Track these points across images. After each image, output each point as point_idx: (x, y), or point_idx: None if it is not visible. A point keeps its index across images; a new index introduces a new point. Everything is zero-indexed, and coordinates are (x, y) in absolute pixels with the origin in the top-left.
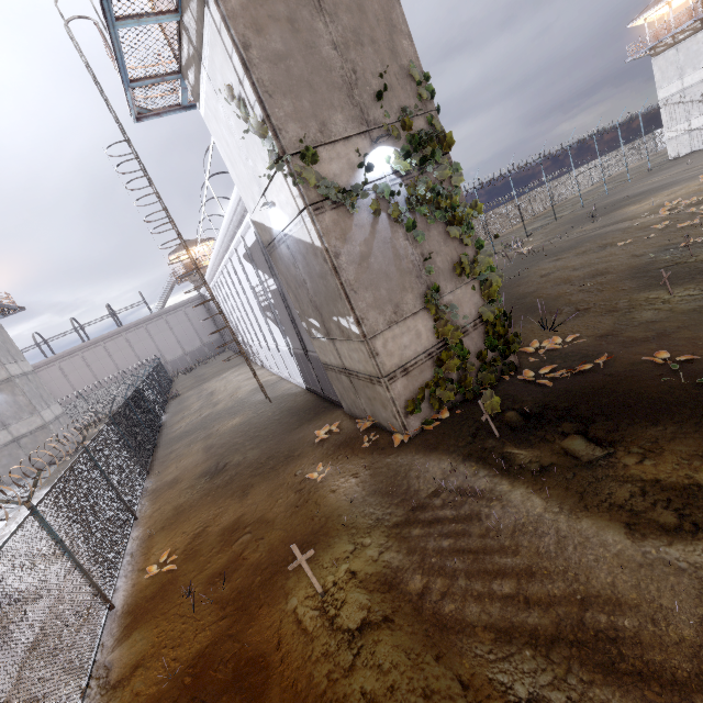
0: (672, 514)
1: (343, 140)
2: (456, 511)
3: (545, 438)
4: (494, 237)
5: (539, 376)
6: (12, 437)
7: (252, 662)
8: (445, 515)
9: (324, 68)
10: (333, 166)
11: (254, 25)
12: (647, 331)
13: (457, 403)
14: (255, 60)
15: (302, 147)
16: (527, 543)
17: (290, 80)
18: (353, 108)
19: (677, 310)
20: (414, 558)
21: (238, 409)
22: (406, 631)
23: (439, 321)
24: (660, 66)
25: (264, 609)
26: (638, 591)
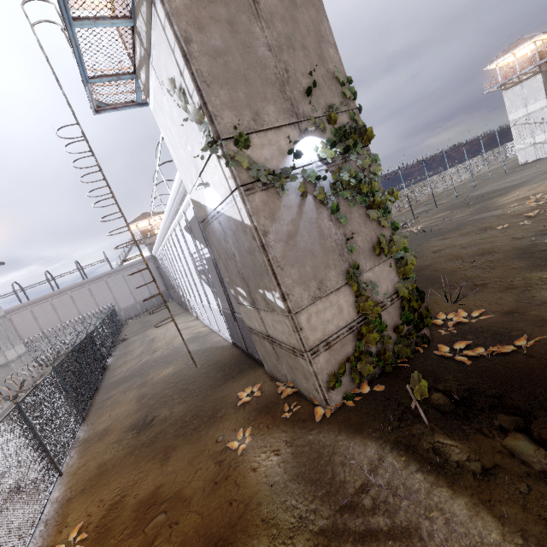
0: None
1: (274, 128)
2: (390, 519)
3: (482, 433)
4: None
5: (454, 351)
6: None
7: None
8: (378, 524)
9: (259, 66)
10: (264, 151)
11: (196, 23)
12: None
13: (376, 376)
14: (195, 53)
15: (236, 133)
16: None
17: (227, 73)
18: (284, 101)
19: None
20: None
21: (172, 358)
22: None
23: (360, 296)
24: (509, 97)
25: None
26: None
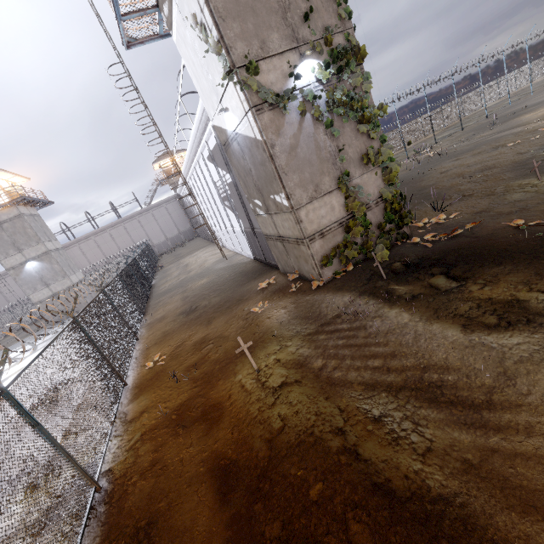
0: (495, 317)
1: (278, 54)
2: (350, 325)
3: (418, 278)
4: (408, 144)
5: (424, 241)
6: (52, 293)
7: (213, 407)
8: (342, 328)
9: None
10: (270, 76)
11: None
12: (513, 207)
13: (360, 260)
14: None
15: (247, 61)
16: (394, 339)
17: (238, 7)
18: (286, 28)
19: (540, 191)
20: (319, 351)
21: (205, 274)
22: (309, 386)
23: (349, 198)
24: None
25: (221, 381)
26: (462, 361)
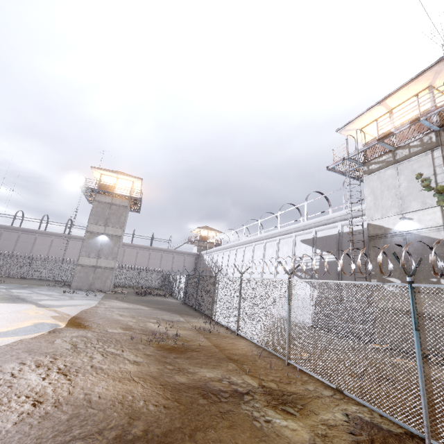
0: None
1: None
2: None
3: None
4: None
5: None
6: (96, 264)
7: None
8: None
9: None
10: None
11: None
12: None
13: None
14: None
15: None
16: None
17: None
18: None
19: None
20: None
21: None
22: None
23: None
24: None
25: None
26: None
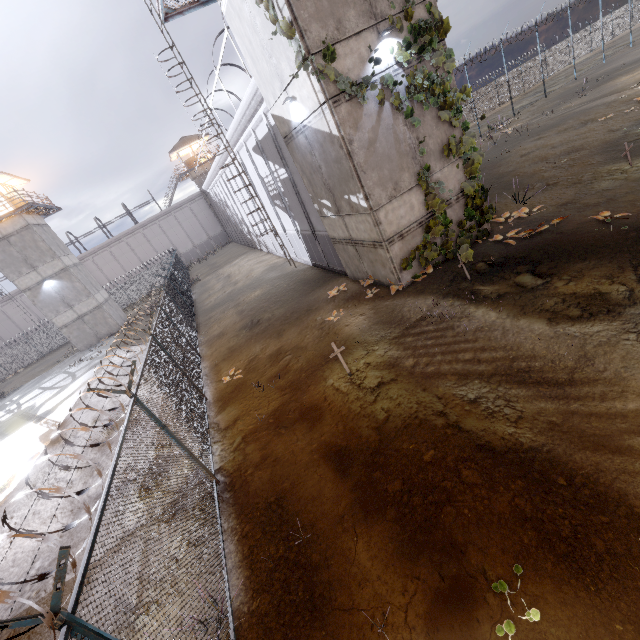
0: (578, 310)
1: (355, 35)
2: (437, 326)
3: (503, 277)
4: (481, 118)
5: (506, 238)
6: (77, 315)
7: (310, 409)
8: (429, 330)
9: None
10: (347, 61)
11: None
12: (600, 198)
13: (439, 262)
14: None
15: (323, 46)
16: (483, 336)
17: None
18: (363, 2)
19: (630, 179)
20: (408, 352)
21: (257, 285)
22: (405, 382)
23: (429, 195)
24: None
25: (311, 387)
26: (547, 350)
